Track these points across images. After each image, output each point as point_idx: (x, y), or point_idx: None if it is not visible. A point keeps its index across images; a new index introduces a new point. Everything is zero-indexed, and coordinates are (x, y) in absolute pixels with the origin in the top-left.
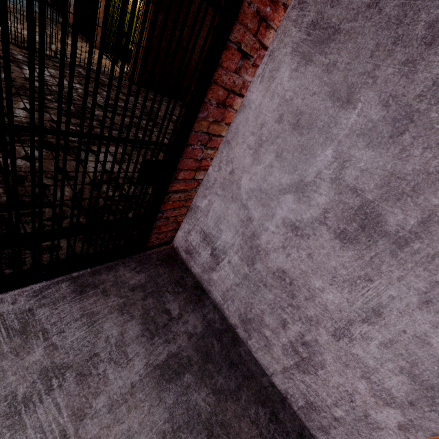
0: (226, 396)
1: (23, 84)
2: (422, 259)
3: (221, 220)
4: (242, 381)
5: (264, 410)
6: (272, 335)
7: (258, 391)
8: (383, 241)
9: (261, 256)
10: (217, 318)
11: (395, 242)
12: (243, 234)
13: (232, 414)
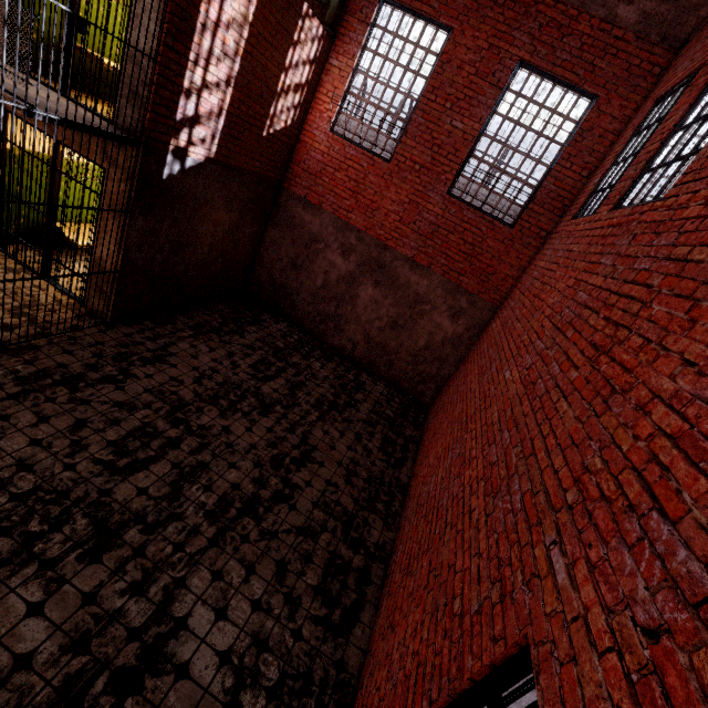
0: None
1: None
2: None
3: None
4: None
5: None
6: None
7: None
8: None
9: None
10: None
11: None
12: None
13: None
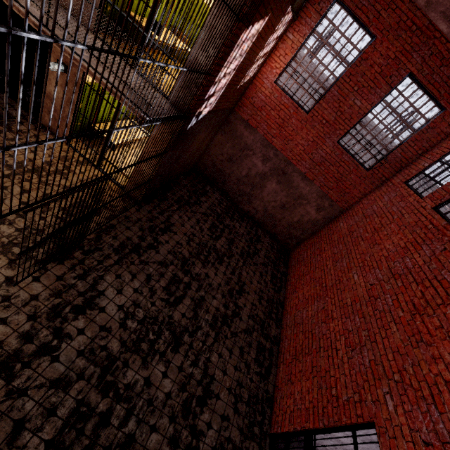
0: None
1: (129, 337)
2: None
3: None
4: None
5: None
6: (330, 448)
7: None
8: (374, 445)
9: (331, 435)
10: None
11: (377, 446)
12: None
13: None
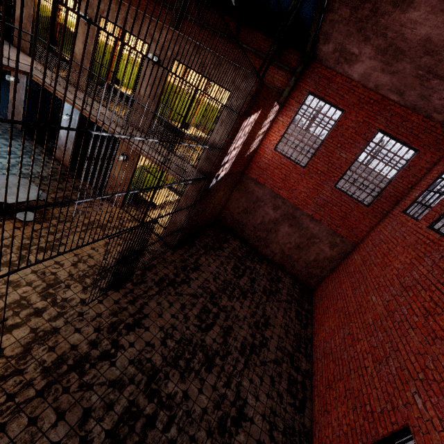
0: None
1: (169, 354)
2: None
3: None
4: None
5: None
6: None
7: None
8: None
9: None
10: None
11: None
12: None
13: None
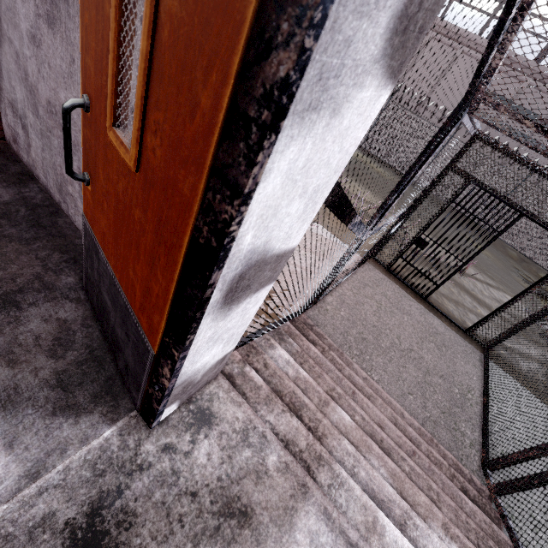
0: (13, 240)
1: None
2: (78, 6)
3: (10, 75)
4: (44, 236)
5: (62, 255)
6: (73, 189)
7: (63, 245)
8: (62, 5)
9: (37, 96)
10: (39, 197)
11: None
12: (22, 80)
13: (12, 250)
